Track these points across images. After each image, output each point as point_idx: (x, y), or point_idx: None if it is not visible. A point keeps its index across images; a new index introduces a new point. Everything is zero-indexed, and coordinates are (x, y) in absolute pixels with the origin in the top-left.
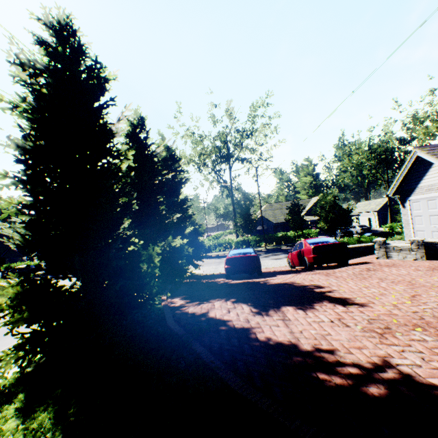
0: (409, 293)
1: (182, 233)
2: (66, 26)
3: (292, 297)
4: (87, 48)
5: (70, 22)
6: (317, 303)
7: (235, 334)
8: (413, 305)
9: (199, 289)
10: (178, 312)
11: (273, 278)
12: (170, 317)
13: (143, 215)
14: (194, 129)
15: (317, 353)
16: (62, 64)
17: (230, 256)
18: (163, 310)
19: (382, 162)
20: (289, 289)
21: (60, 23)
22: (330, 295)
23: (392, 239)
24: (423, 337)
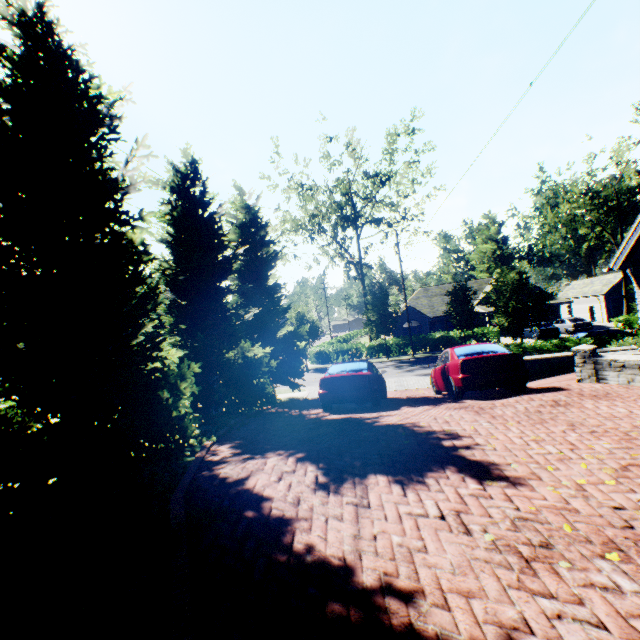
0: (618, 461)
1: (272, 337)
2: (36, 18)
3: (397, 455)
4: (75, 51)
5: (48, 13)
6: (433, 472)
7: (260, 530)
8: (619, 490)
9: (271, 428)
10: (205, 474)
11: (392, 412)
12: (184, 485)
13: (196, 311)
14: (301, 177)
15: (379, 598)
16: (21, 78)
17: (329, 374)
18: (189, 468)
19: (611, 213)
20: (401, 437)
21: (25, 14)
22: (464, 456)
23: (619, 345)
24: (617, 581)
